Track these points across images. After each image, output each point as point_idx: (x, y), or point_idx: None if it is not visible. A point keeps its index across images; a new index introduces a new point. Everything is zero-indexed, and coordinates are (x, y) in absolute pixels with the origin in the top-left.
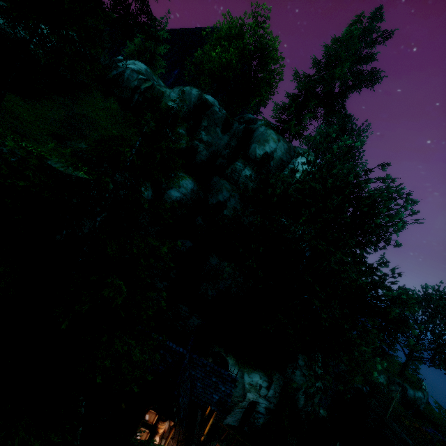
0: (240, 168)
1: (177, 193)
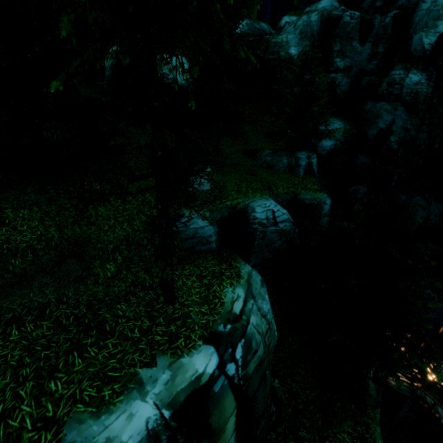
0: (401, 76)
1: (329, 142)
